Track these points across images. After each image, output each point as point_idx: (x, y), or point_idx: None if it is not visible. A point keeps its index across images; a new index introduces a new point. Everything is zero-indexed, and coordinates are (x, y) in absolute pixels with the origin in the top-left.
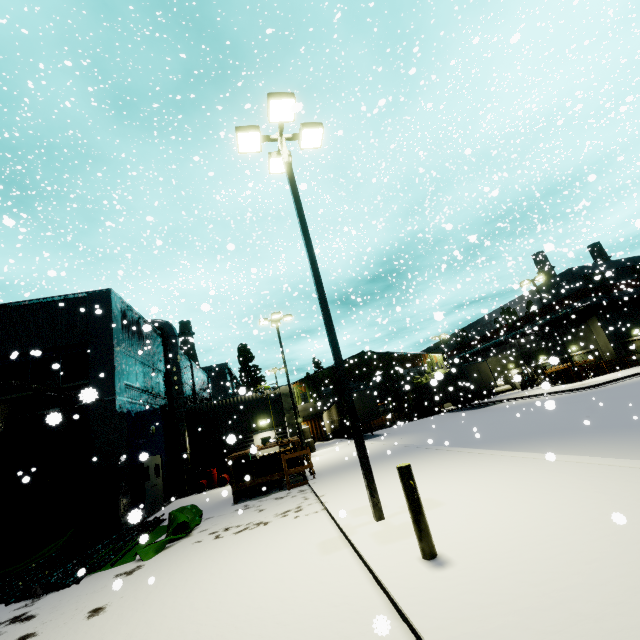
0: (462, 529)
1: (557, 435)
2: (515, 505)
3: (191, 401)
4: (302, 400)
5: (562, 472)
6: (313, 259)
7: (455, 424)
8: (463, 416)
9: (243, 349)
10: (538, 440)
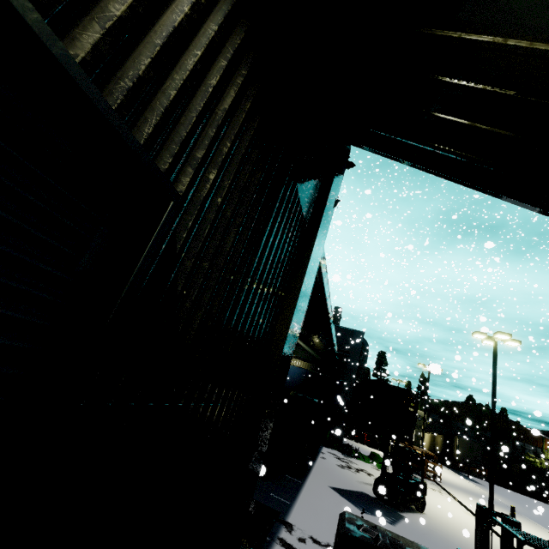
0: None
1: None
2: None
3: None
4: None
5: None
6: (494, 403)
7: None
8: None
9: (382, 355)
10: None
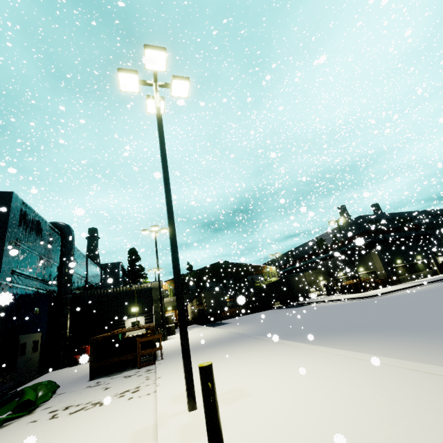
0: (258, 429)
1: (347, 332)
2: (309, 402)
3: (82, 289)
4: (173, 293)
5: (349, 368)
6: (166, 176)
7: (279, 318)
8: (286, 312)
9: (133, 252)
10: (334, 335)
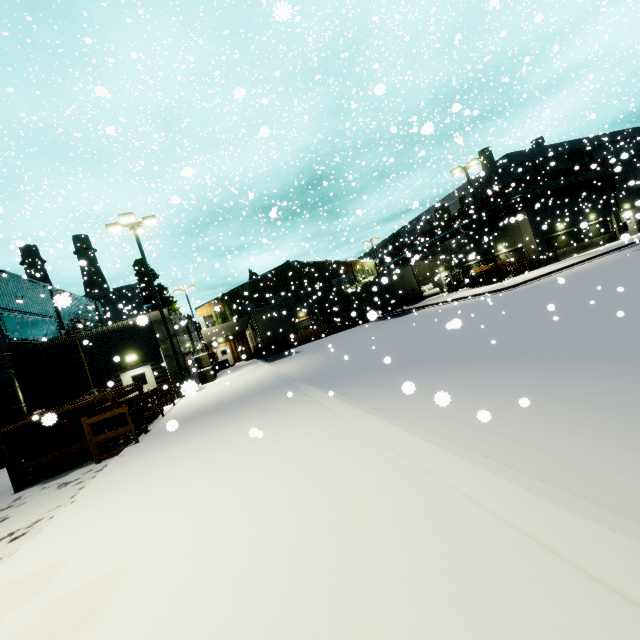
0: None
1: (445, 365)
2: None
3: (57, 335)
4: (222, 319)
5: (378, 509)
6: None
7: (364, 339)
8: (380, 327)
9: (141, 266)
10: (420, 374)
